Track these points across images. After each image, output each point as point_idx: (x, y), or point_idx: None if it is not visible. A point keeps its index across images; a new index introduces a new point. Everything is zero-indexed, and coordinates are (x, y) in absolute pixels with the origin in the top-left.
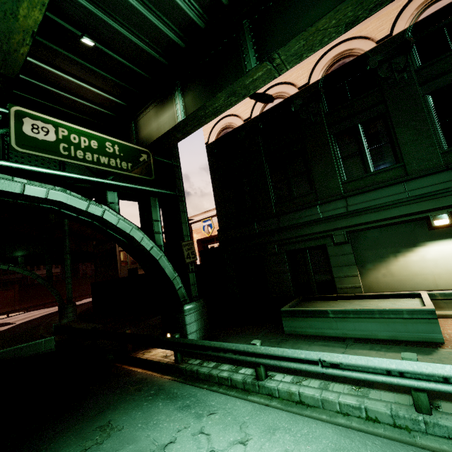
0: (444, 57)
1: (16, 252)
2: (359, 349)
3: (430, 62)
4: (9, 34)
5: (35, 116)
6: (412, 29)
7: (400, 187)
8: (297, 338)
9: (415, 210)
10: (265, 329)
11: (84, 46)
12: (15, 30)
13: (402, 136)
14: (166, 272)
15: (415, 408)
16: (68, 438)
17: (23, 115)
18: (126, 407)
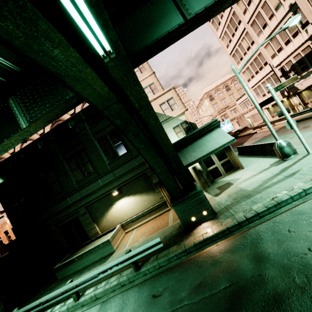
0: (97, 125)
1: None
2: (84, 273)
3: (93, 126)
4: None
5: None
6: (82, 111)
7: (98, 181)
8: (63, 281)
9: (106, 190)
10: (51, 282)
11: None
12: None
13: (93, 158)
14: None
15: (74, 301)
16: None
17: None
18: None
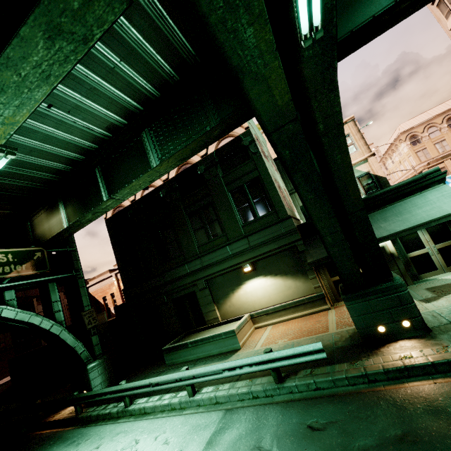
0: (233, 171)
1: None
2: (198, 366)
3: (227, 173)
4: None
5: None
6: (216, 152)
7: (226, 249)
8: (171, 368)
9: (235, 263)
10: (157, 366)
11: None
12: None
13: (222, 216)
14: (68, 342)
15: (188, 395)
16: None
17: None
18: None
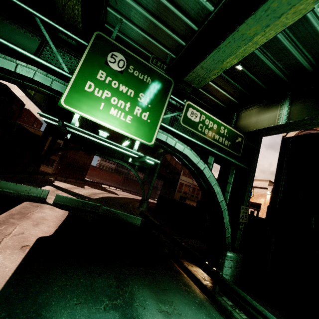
0: None
1: (136, 162)
2: None
3: None
4: (212, 70)
5: (194, 107)
6: None
7: None
8: None
9: None
10: None
11: (234, 69)
12: (216, 68)
13: None
14: (224, 221)
15: None
16: (151, 293)
17: (190, 106)
18: (181, 299)
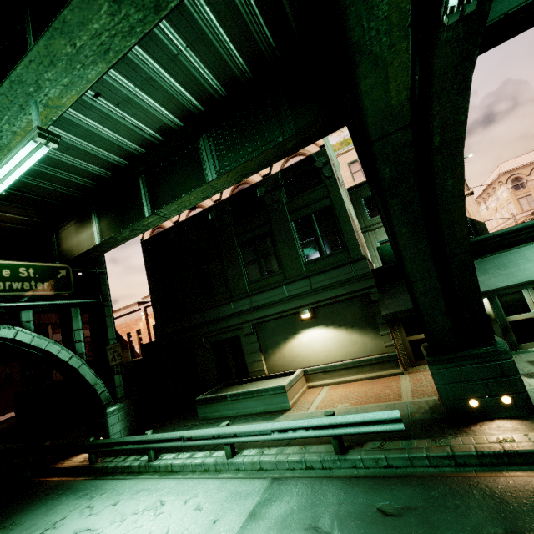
0: (300, 197)
1: None
2: (238, 424)
3: (293, 198)
4: None
5: None
6: (281, 172)
7: (282, 289)
8: (205, 422)
9: (292, 307)
10: (188, 418)
11: None
12: None
13: (281, 250)
14: (87, 378)
15: (226, 456)
16: None
17: None
18: (32, 508)
